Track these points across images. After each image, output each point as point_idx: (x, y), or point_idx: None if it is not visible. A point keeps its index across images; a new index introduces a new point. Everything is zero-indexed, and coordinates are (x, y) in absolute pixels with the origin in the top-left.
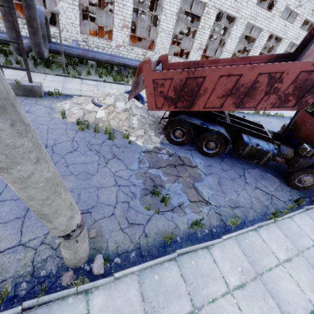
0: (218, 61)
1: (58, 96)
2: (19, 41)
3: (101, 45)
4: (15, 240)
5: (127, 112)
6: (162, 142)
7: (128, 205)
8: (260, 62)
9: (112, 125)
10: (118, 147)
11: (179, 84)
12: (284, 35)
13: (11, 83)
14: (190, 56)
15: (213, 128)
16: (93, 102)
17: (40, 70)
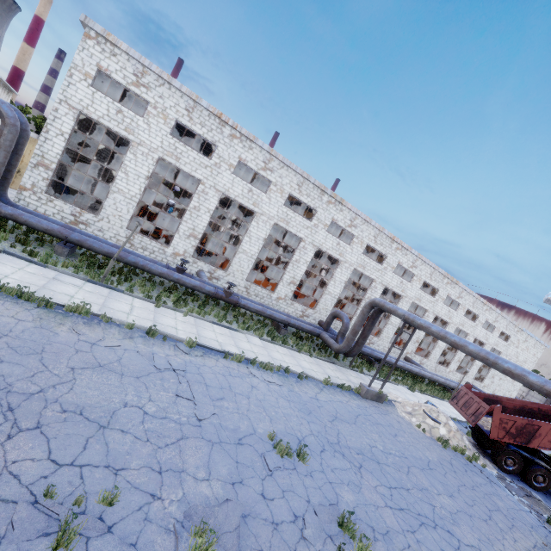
0: (513, 399)
1: (385, 401)
2: (393, 366)
3: (339, 327)
4: (530, 541)
5: (459, 432)
6: (494, 467)
7: (545, 529)
8: (546, 409)
9: (454, 444)
10: (480, 470)
11: (520, 426)
12: (486, 340)
13: (375, 391)
14: (407, 346)
15: (542, 463)
16: (432, 417)
17: (334, 361)
